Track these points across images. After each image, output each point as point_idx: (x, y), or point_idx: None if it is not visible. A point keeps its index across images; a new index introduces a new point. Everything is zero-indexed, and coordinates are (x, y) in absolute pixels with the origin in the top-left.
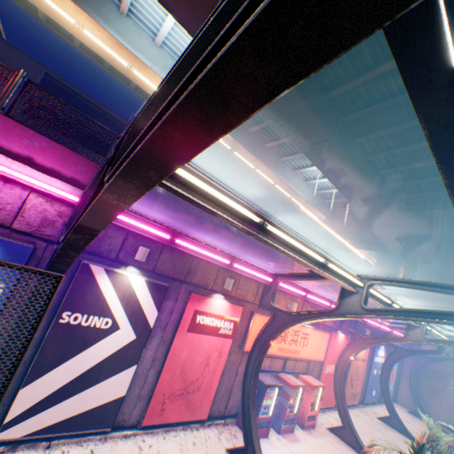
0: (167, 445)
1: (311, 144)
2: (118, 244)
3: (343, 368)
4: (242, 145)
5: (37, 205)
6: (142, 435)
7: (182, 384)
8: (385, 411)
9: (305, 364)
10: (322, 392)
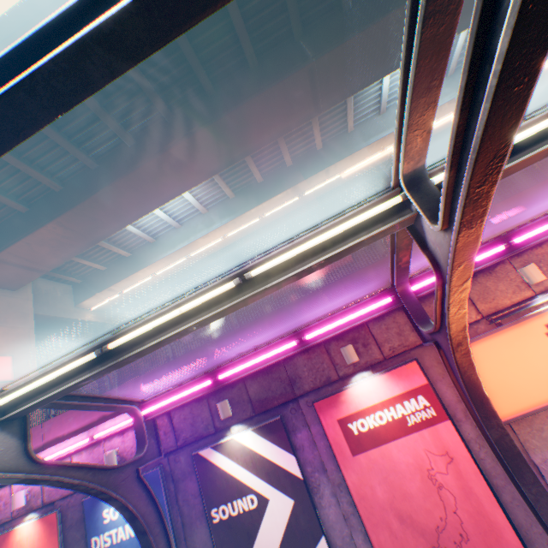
0: None
1: (312, 96)
2: (208, 415)
3: None
4: (296, 184)
5: None
6: None
7: (422, 540)
8: None
9: None
10: None
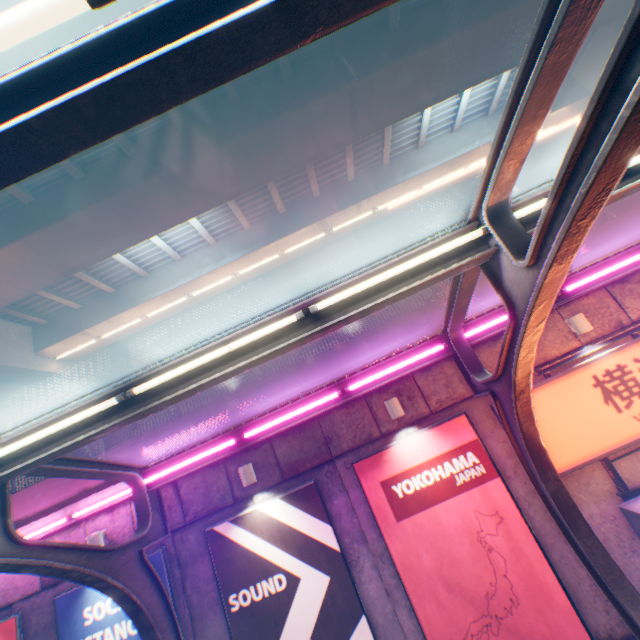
0: None
1: (351, 120)
2: (225, 483)
3: None
4: (324, 218)
5: None
6: None
7: (471, 609)
8: None
9: None
10: None
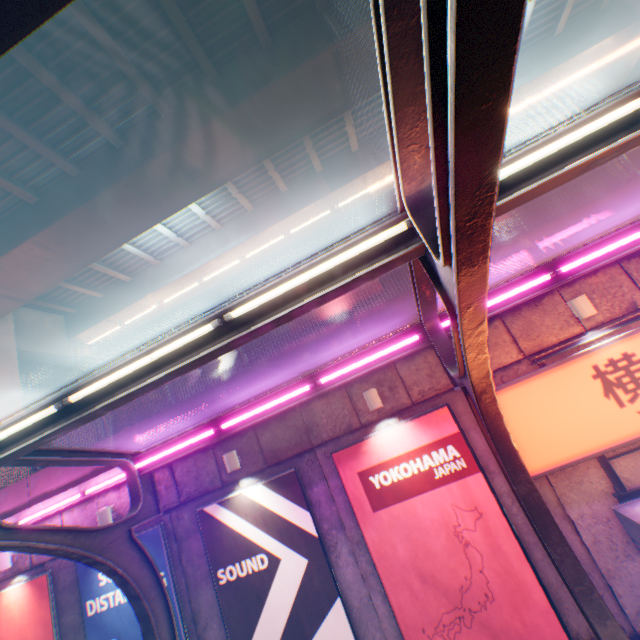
0: None
1: (340, 86)
2: (214, 467)
3: None
4: (327, 194)
5: None
6: None
7: (445, 601)
8: None
9: None
10: None
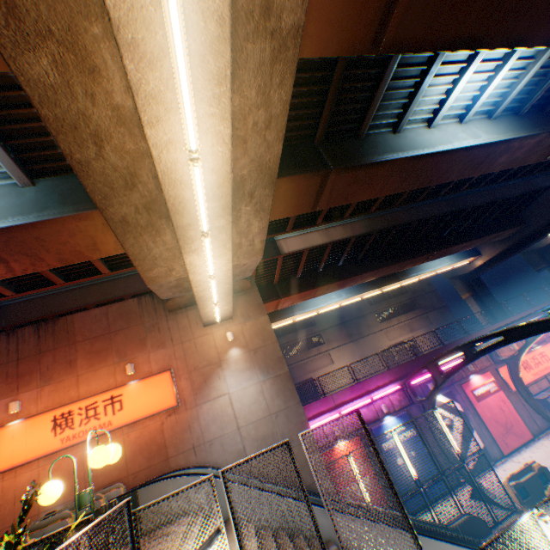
0: (523, 455)
1: (425, 259)
2: (419, 389)
3: None
4: (386, 285)
5: (392, 398)
6: (508, 459)
7: (501, 427)
8: None
9: None
10: None
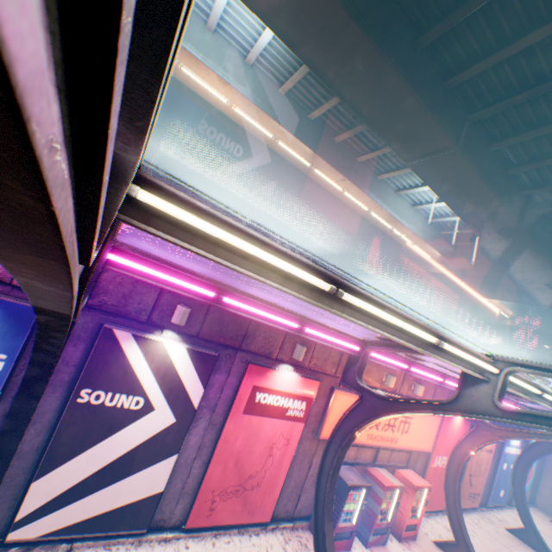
0: None
1: (423, 155)
2: (150, 302)
3: (459, 465)
4: (325, 161)
5: None
6: (185, 539)
7: (237, 479)
8: (517, 518)
9: (405, 454)
10: (427, 495)
